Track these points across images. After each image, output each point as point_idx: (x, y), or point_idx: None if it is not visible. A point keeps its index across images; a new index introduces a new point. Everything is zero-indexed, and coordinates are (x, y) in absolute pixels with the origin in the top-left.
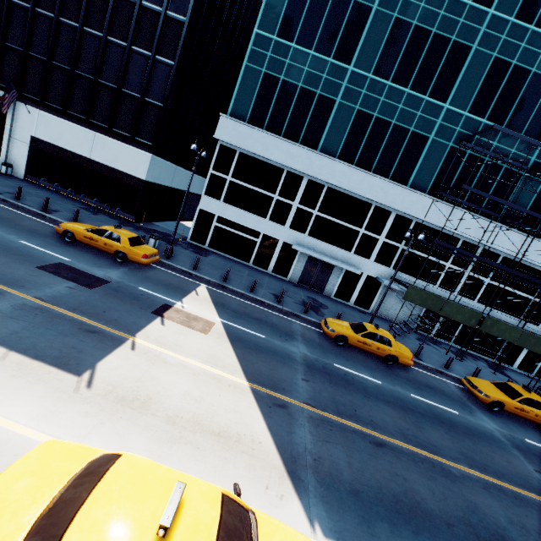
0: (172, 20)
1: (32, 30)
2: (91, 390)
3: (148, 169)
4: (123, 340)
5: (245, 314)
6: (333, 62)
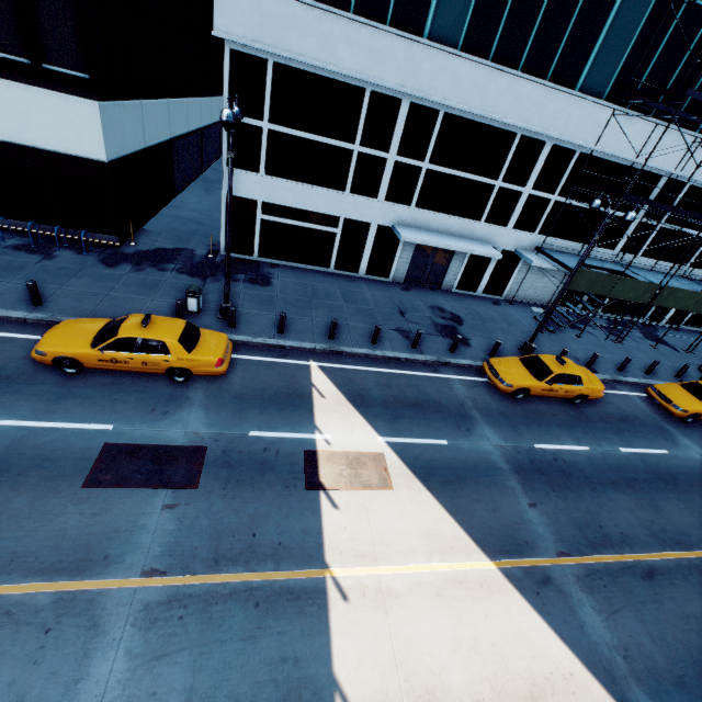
0: None
1: None
2: None
3: (103, 137)
4: (321, 586)
5: (398, 404)
6: None
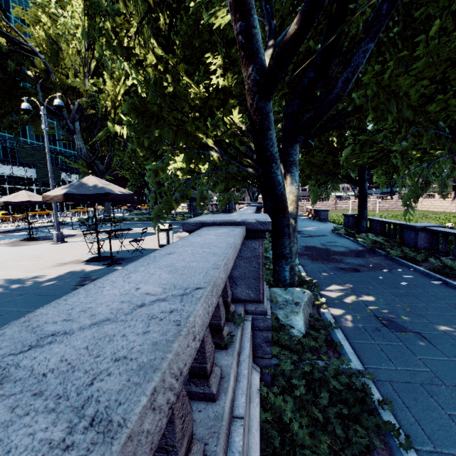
0: None
1: None
2: None
3: None
4: None
5: None
6: None
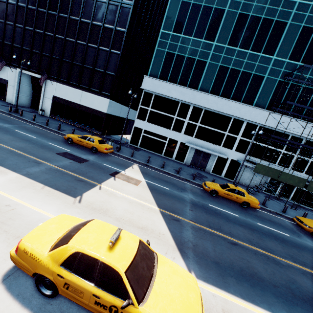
0: (118, 31)
1: (54, 45)
2: (80, 204)
3: (108, 107)
4: (95, 185)
5: (158, 178)
6: (204, 41)
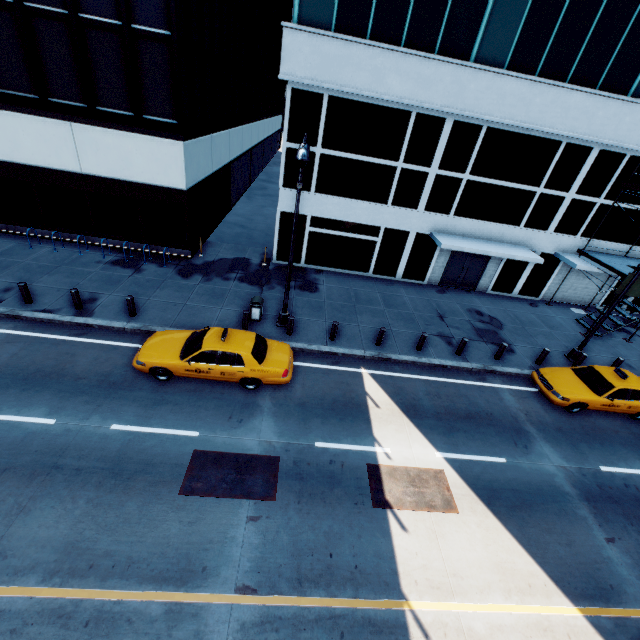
0: None
1: None
2: None
3: (184, 170)
4: (401, 620)
5: (450, 416)
6: None
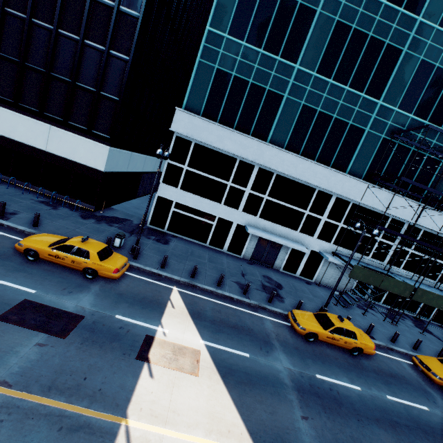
0: (125, 15)
1: None
2: None
3: (106, 161)
4: (115, 430)
5: (222, 323)
6: (281, 60)
